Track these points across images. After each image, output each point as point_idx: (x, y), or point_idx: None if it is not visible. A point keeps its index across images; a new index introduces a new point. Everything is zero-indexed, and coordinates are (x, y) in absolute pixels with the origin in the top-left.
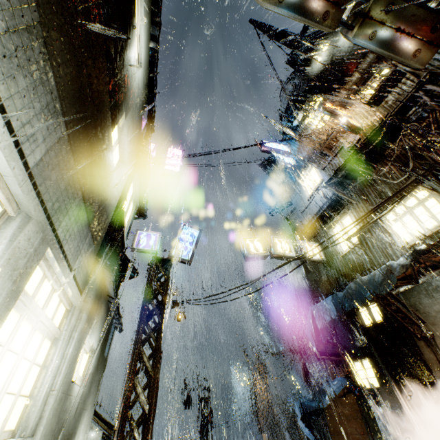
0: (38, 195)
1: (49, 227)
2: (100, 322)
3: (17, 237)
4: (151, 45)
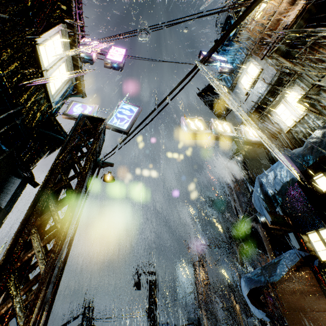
0: None
1: None
2: None
3: None
4: None
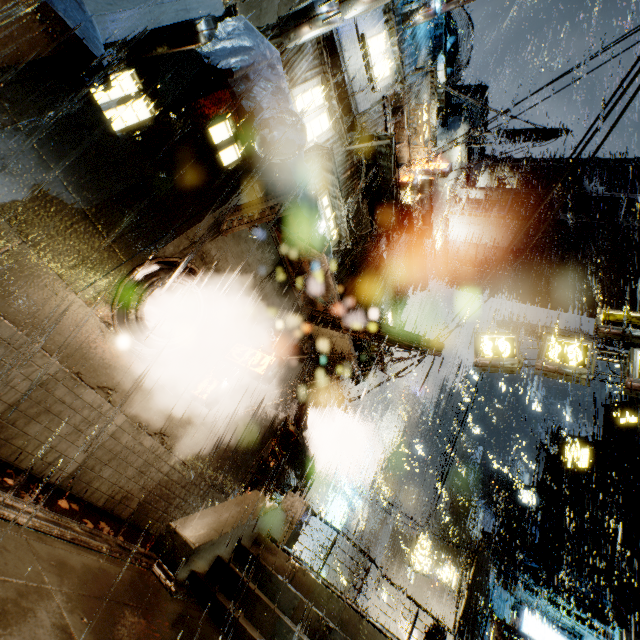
0: None
1: None
2: None
3: None
4: None
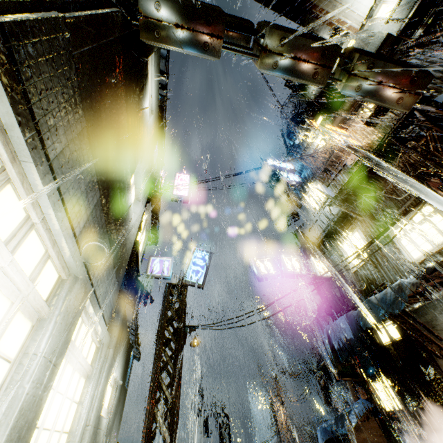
0: (81, 256)
1: (89, 280)
2: (122, 353)
3: (68, 296)
4: (160, 92)
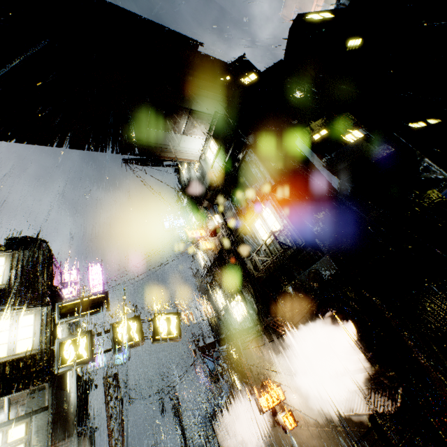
0: None
1: None
2: None
3: None
4: None
